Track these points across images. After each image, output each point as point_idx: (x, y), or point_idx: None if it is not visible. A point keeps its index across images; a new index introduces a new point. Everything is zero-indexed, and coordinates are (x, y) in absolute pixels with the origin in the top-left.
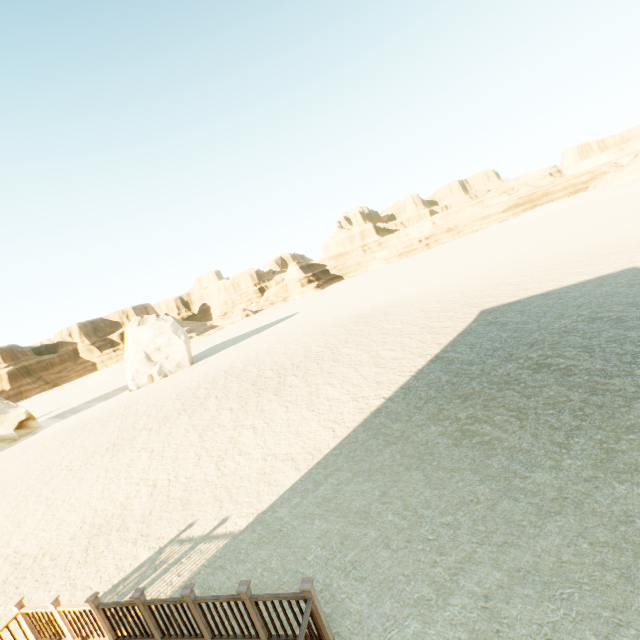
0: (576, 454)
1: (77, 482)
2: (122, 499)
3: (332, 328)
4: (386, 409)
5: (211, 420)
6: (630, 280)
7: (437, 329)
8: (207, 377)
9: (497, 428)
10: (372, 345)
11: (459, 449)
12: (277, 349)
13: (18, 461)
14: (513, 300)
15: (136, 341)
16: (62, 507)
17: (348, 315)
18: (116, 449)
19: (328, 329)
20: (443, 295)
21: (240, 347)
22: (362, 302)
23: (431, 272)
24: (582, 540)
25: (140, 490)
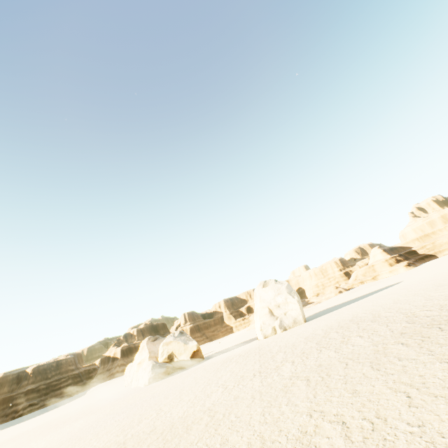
0: None
1: (233, 399)
2: (295, 431)
3: None
4: None
5: (376, 353)
6: None
7: None
8: (330, 325)
9: None
10: None
11: None
12: (409, 299)
13: (190, 377)
14: None
15: (262, 299)
16: (222, 422)
17: None
18: (262, 375)
19: None
20: None
21: (350, 307)
22: None
23: None
24: None
25: (319, 425)
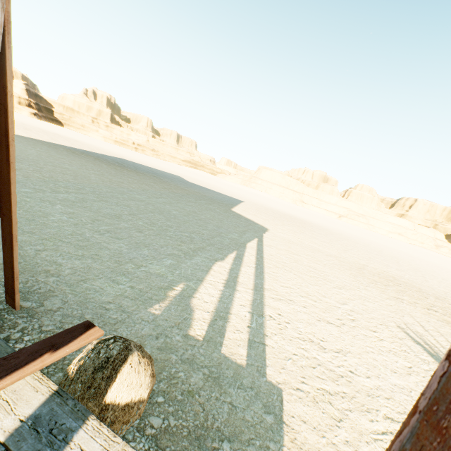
0: (102, 163)
1: None
2: None
3: (33, 126)
4: (45, 141)
5: None
6: (173, 175)
7: (97, 151)
8: None
9: (86, 156)
10: (56, 138)
11: (68, 152)
12: None
13: None
14: (137, 163)
15: None
16: None
17: (51, 131)
18: None
19: (29, 125)
20: (115, 153)
21: None
22: (67, 134)
23: (122, 151)
24: (84, 161)
25: None
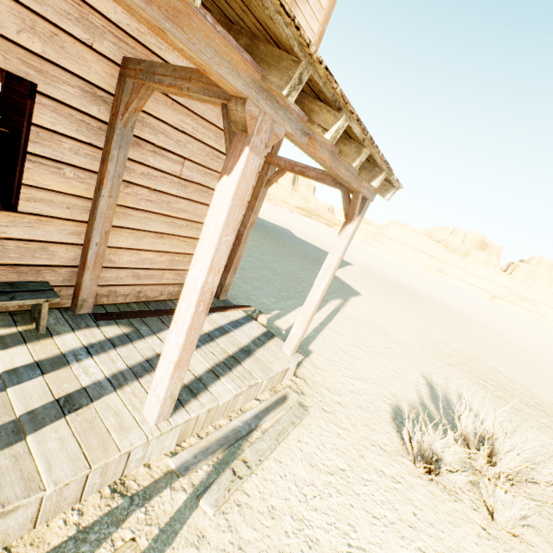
0: None
1: None
2: None
3: None
4: None
5: None
6: (282, 228)
7: None
8: None
9: None
10: None
11: None
12: None
13: None
14: None
15: None
16: None
17: None
18: None
19: None
20: None
21: None
22: None
23: None
24: None
25: None
